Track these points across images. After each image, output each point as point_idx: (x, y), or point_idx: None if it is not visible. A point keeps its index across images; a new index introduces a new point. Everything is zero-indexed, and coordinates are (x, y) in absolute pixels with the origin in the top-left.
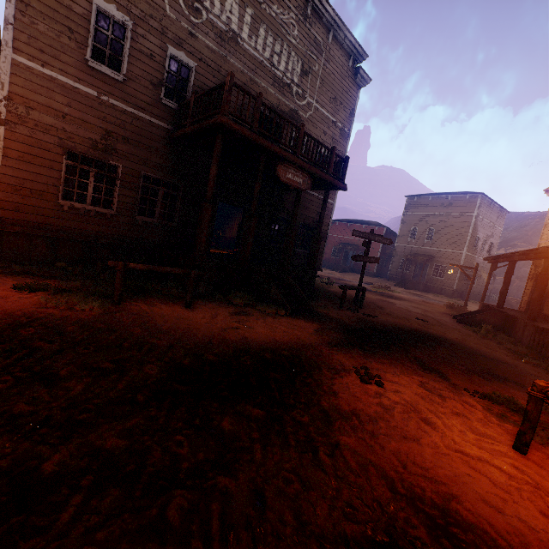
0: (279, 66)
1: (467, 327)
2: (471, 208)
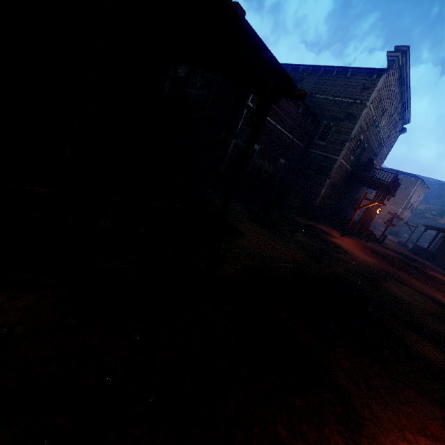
0: (383, 137)
1: (417, 256)
2: (412, 186)
